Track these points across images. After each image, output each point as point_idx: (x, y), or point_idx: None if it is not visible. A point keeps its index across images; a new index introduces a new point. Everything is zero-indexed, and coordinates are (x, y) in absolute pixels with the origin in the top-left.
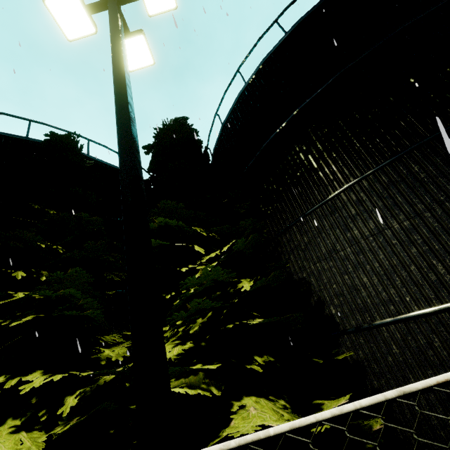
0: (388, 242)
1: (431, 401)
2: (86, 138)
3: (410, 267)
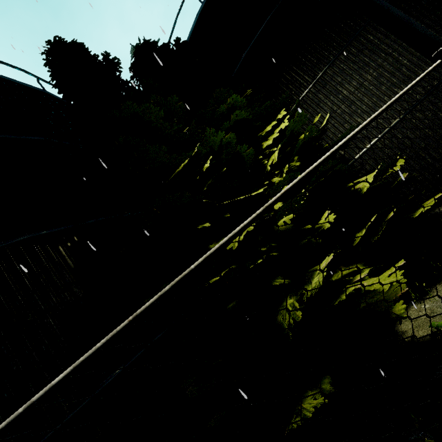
0: (368, 89)
1: (412, 166)
2: (34, 76)
3: (384, 99)
